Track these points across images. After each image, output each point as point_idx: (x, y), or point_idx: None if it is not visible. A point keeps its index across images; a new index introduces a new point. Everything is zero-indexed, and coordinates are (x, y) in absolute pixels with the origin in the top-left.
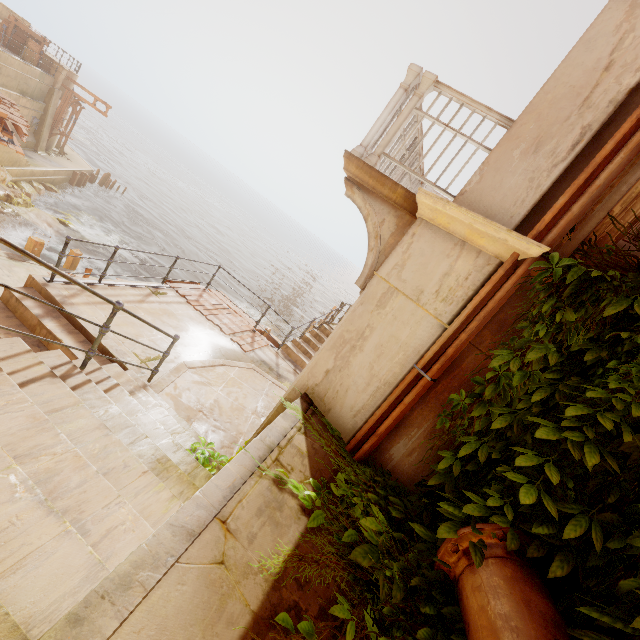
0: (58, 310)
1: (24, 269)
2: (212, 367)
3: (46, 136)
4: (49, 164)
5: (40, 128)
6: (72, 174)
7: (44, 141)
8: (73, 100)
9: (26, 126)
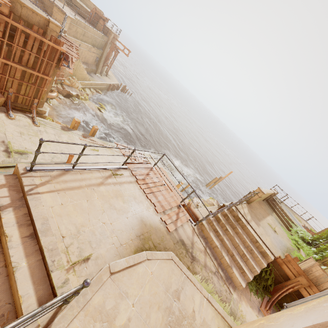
0: (24, 198)
1: (67, 135)
2: (135, 265)
3: (101, 66)
4: (99, 80)
5: (99, 63)
6: (109, 85)
7: (100, 69)
8: (114, 48)
9: (76, 58)
